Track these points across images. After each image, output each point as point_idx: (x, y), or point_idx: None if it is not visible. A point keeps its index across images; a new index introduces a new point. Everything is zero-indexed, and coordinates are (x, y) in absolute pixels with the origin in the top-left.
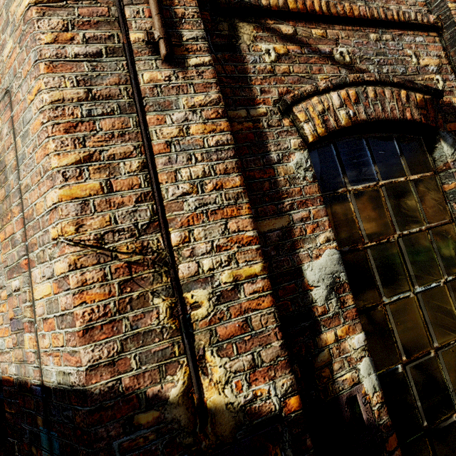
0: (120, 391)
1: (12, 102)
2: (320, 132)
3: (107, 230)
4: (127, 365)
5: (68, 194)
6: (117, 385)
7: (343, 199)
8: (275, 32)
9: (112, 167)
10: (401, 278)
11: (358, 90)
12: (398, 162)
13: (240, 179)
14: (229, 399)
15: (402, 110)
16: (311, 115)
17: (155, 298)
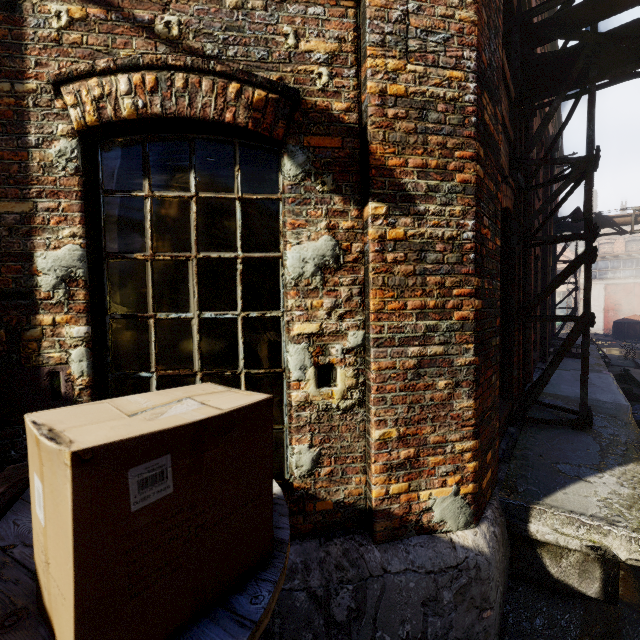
0: None
1: None
2: (89, 120)
3: None
4: None
5: None
6: None
7: (135, 202)
8: None
9: None
10: (180, 298)
11: (160, 75)
12: (228, 174)
13: None
14: None
15: (221, 108)
16: (83, 99)
17: None
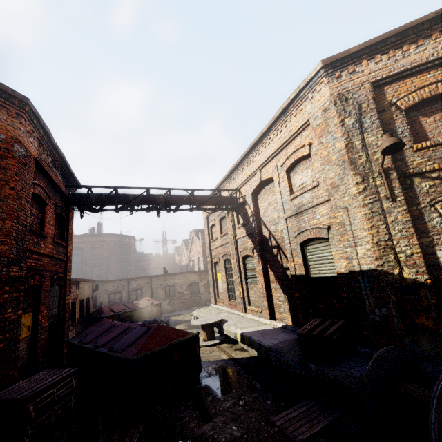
0: (384, 270)
1: (348, 211)
2: None
3: (378, 240)
4: (385, 266)
5: (369, 233)
6: (383, 269)
7: None
8: (429, 177)
9: (378, 227)
10: None
11: None
12: None
13: (413, 229)
14: (410, 277)
15: None
16: None
17: (390, 255)
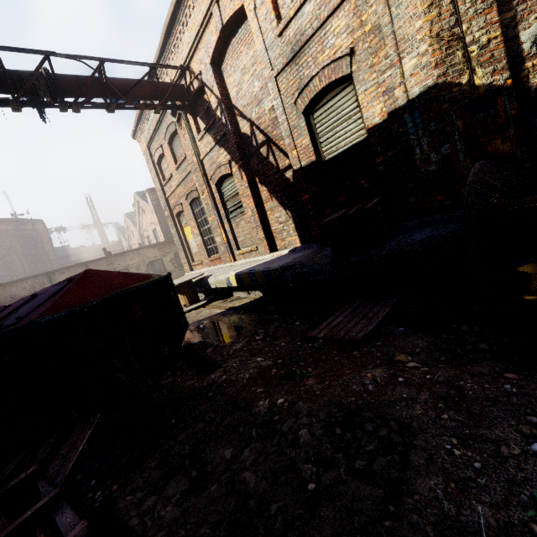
0: (447, 83)
1: None
2: None
3: (440, 31)
4: (449, 75)
5: (426, 20)
6: (446, 81)
7: None
8: None
9: (440, 5)
10: None
11: None
12: None
13: None
14: (484, 82)
15: None
16: None
17: (457, 52)
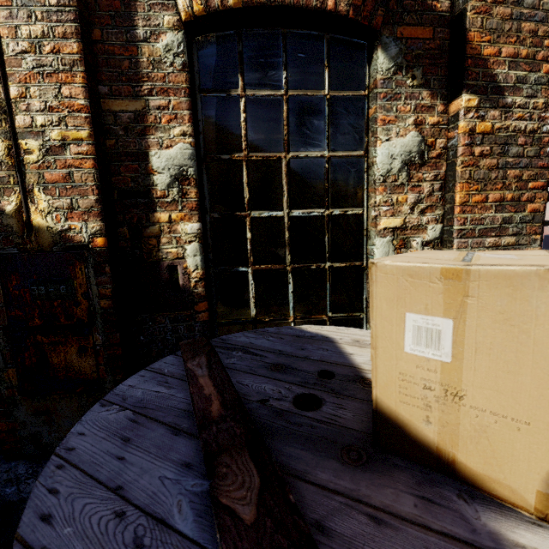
0: None
1: None
2: (197, 10)
3: None
4: None
5: None
6: None
7: (232, 101)
8: None
9: None
10: (274, 197)
11: None
12: (319, 70)
13: (78, 46)
14: (50, 224)
15: None
16: None
17: None
